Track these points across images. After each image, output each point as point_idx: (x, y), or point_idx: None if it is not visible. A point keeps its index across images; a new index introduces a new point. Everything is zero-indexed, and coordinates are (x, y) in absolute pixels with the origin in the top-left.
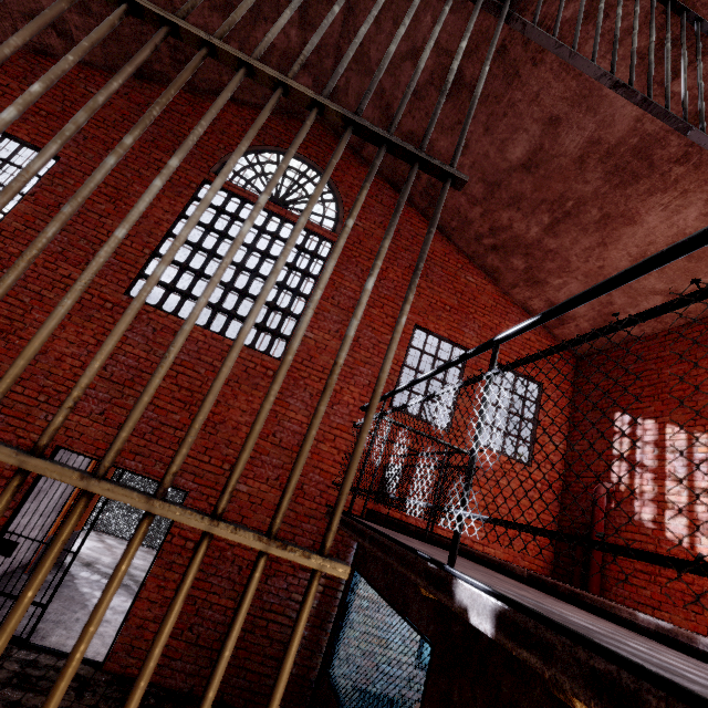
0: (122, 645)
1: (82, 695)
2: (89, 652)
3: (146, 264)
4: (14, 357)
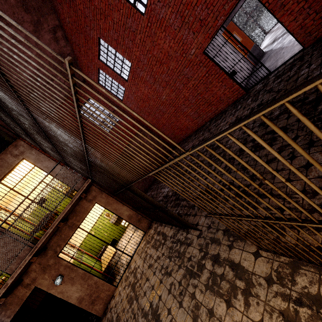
0: (302, 38)
1: (303, 60)
2: (295, 52)
3: (129, 3)
4: (169, 62)
